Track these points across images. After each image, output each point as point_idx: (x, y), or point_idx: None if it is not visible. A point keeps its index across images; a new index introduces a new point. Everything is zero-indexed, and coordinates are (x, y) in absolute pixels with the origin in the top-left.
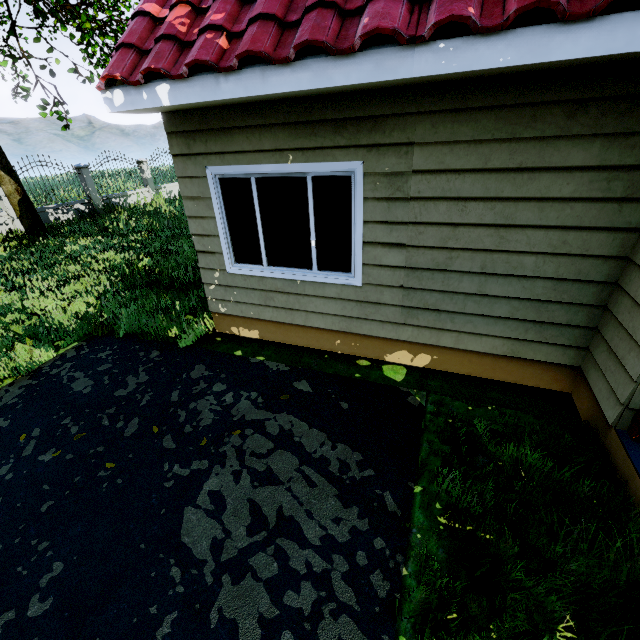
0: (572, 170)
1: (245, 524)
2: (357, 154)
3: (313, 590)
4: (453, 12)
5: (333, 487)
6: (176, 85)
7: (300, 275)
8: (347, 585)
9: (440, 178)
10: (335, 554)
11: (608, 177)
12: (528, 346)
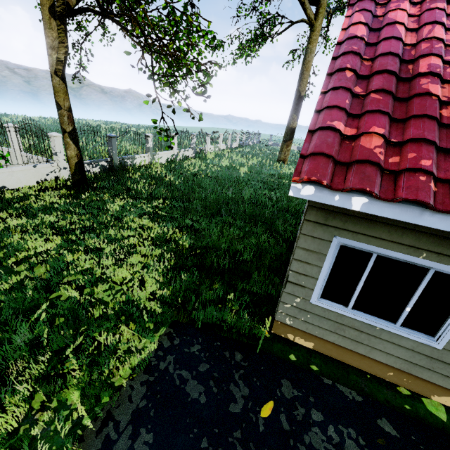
0: None
1: None
2: None
3: None
4: None
5: None
6: (375, 202)
7: (382, 325)
8: None
9: None
10: None
11: None
12: None
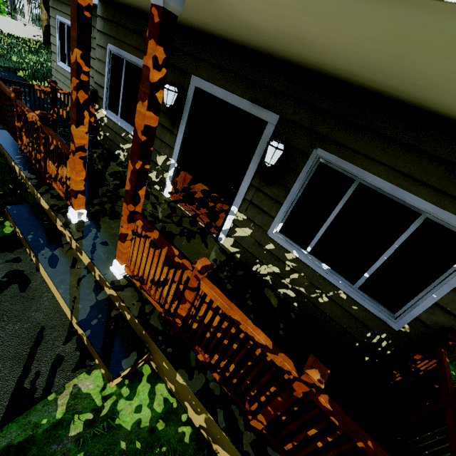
0: None
1: None
2: None
3: None
4: None
5: None
6: None
7: None
8: None
9: None
10: None
11: None
12: None
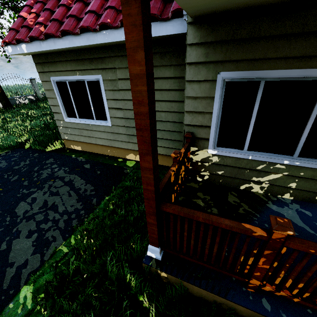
0: (167, 78)
1: (39, 206)
2: (99, 72)
3: (51, 224)
4: (102, 21)
5: (77, 197)
6: (28, 45)
7: (90, 122)
8: (64, 222)
9: (127, 81)
10: (65, 215)
11: (179, 81)
12: (171, 150)
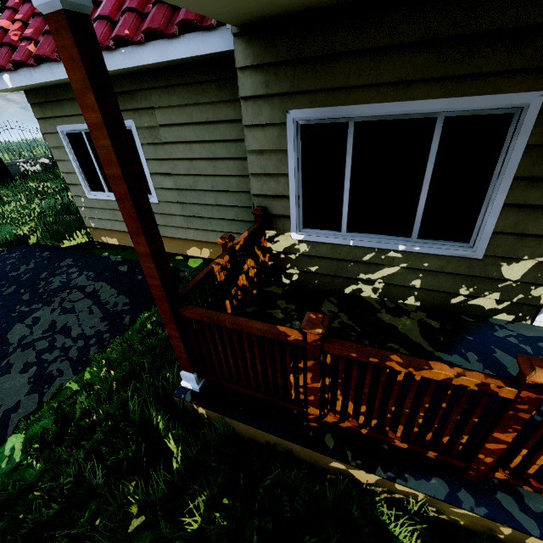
0: (232, 122)
1: (43, 330)
2: (129, 115)
3: (59, 353)
4: (116, 33)
5: (102, 314)
6: (12, 75)
7: None
8: (77, 351)
9: (174, 129)
10: (81, 340)
11: None
12: None
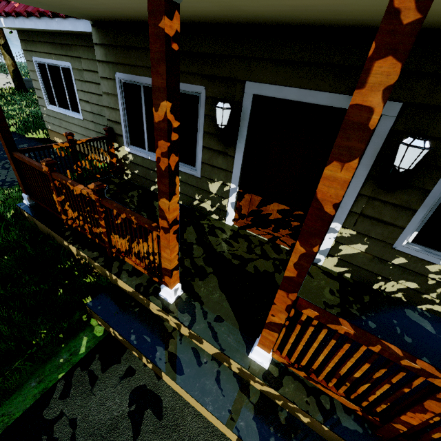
0: None
1: None
2: (69, 59)
3: None
4: None
5: None
6: (5, 19)
7: (67, 112)
8: None
9: (90, 74)
10: (1, 182)
11: None
12: None
